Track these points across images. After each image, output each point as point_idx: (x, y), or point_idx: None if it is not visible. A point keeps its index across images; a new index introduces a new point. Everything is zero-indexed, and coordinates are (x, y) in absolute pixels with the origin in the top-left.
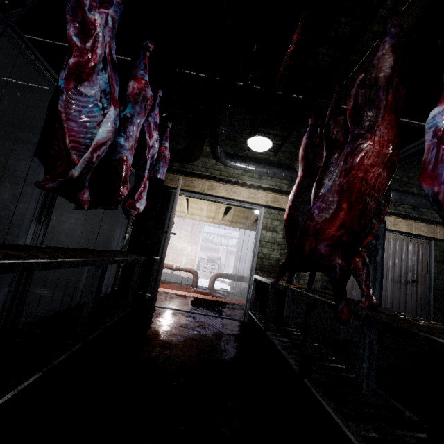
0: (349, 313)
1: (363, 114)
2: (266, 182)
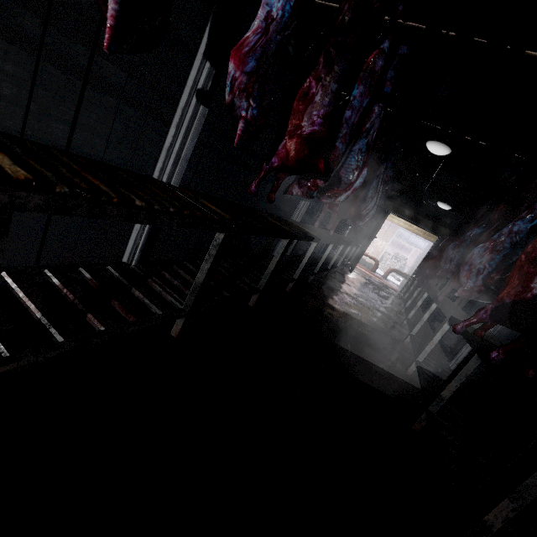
0: (421, 285)
1: (464, 227)
2: (452, 220)
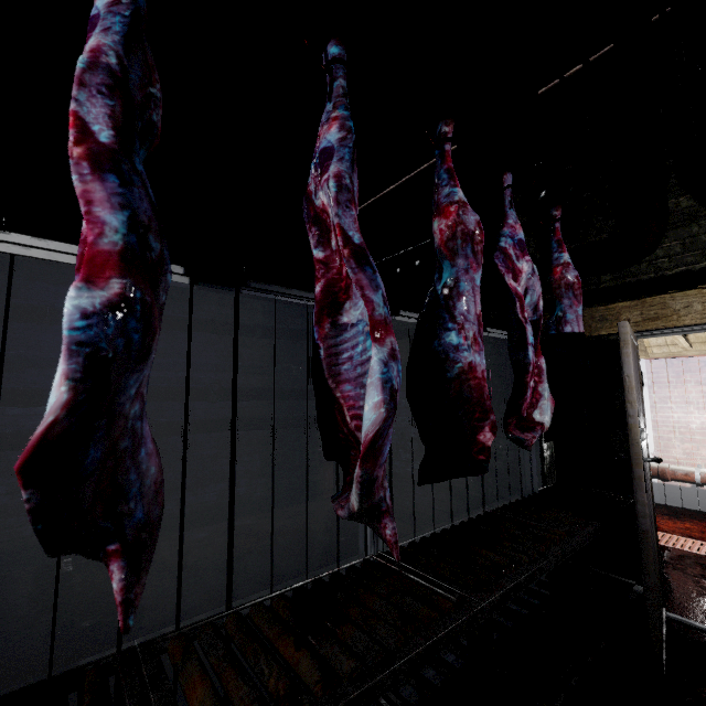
0: None
1: None
2: None
